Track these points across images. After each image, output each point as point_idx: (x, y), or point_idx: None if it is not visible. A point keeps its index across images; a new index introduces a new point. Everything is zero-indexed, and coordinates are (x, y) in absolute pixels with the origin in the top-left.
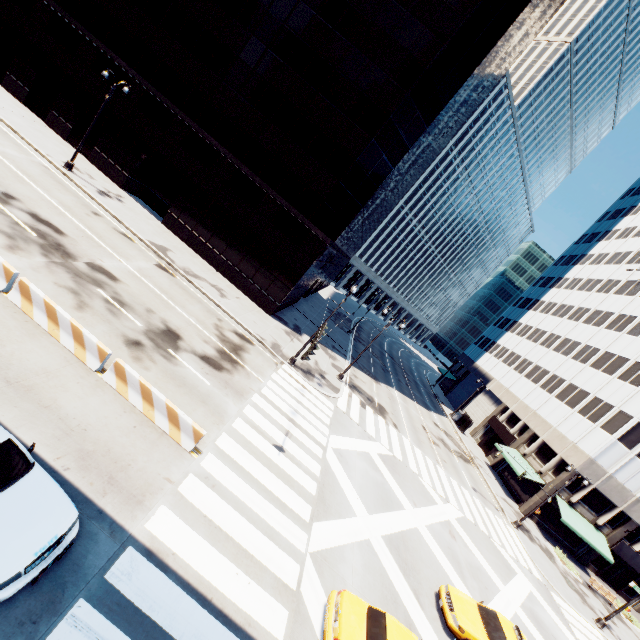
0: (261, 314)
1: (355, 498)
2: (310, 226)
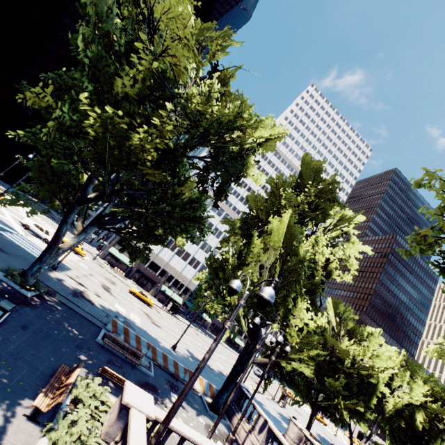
0: None
1: None
2: None
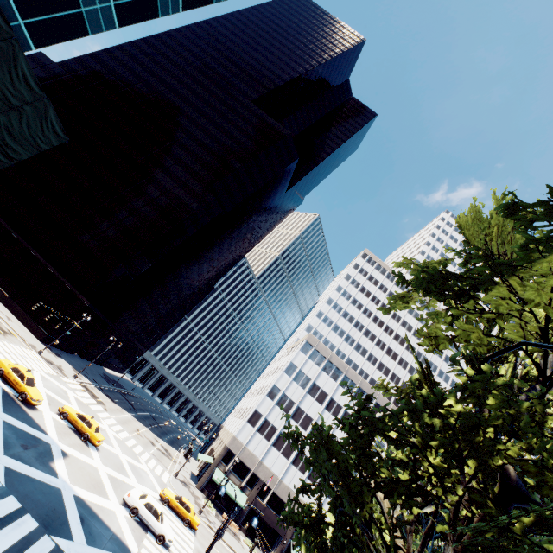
0: (33, 337)
1: (40, 382)
2: (80, 296)
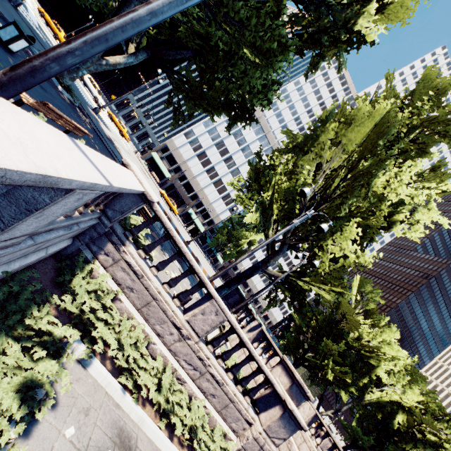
0: None
1: None
2: None
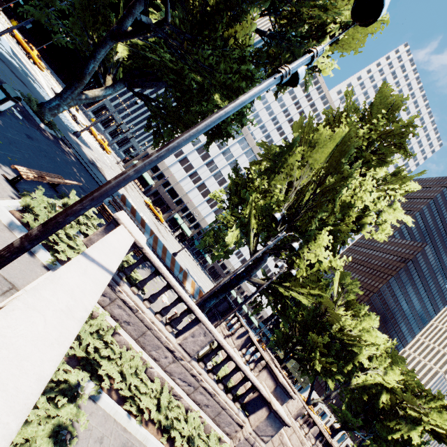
0: None
1: None
2: None
